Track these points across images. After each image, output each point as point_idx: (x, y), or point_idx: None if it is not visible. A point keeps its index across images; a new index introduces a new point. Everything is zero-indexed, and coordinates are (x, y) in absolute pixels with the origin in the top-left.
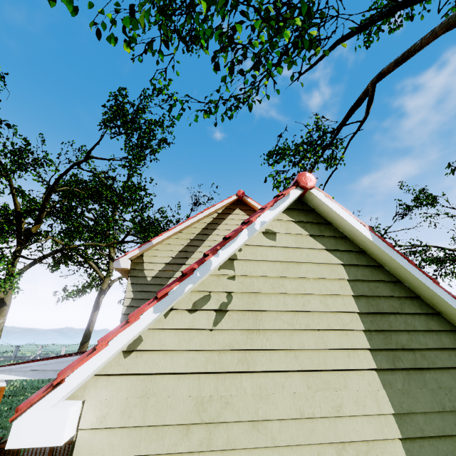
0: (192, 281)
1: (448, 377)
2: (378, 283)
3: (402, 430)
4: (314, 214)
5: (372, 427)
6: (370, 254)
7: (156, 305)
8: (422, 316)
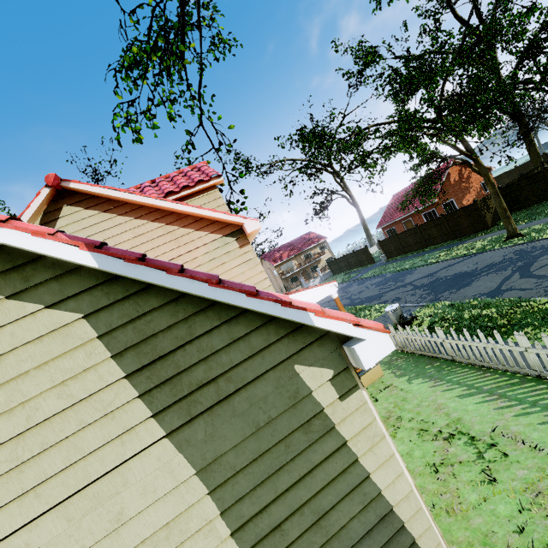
0: None
1: (263, 386)
2: (150, 314)
3: (209, 483)
4: (4, 252)
5: (171, 505)
6: (126, 277)
7: None
8: (223, 327)
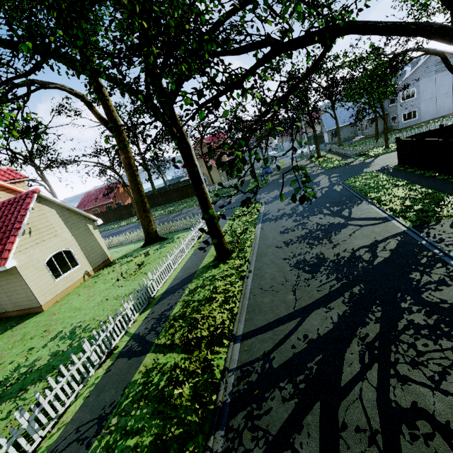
0: (23, 229)
1: (82, 226)
2: (64, 212)
3: (75, 238)
4: (42, 198)
5: (70, 239)
6: (60, 205)
7: (18, 237)
8: (75, 216)
